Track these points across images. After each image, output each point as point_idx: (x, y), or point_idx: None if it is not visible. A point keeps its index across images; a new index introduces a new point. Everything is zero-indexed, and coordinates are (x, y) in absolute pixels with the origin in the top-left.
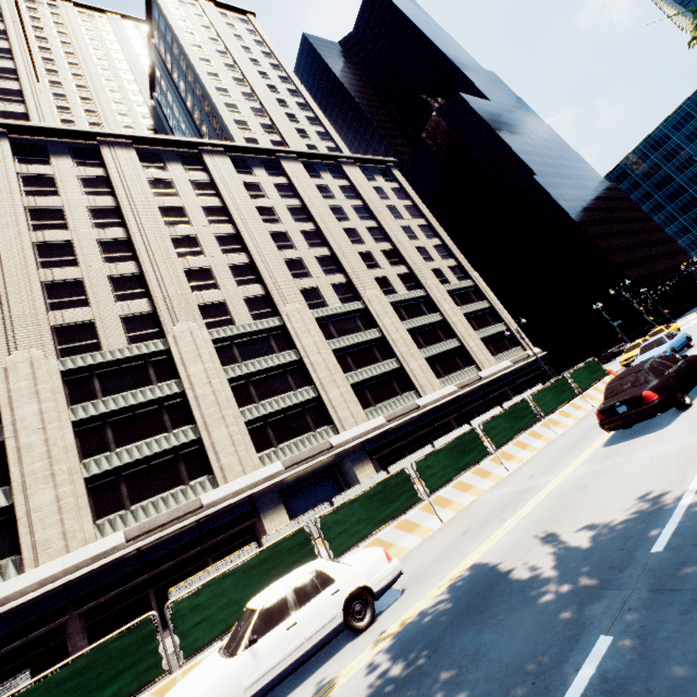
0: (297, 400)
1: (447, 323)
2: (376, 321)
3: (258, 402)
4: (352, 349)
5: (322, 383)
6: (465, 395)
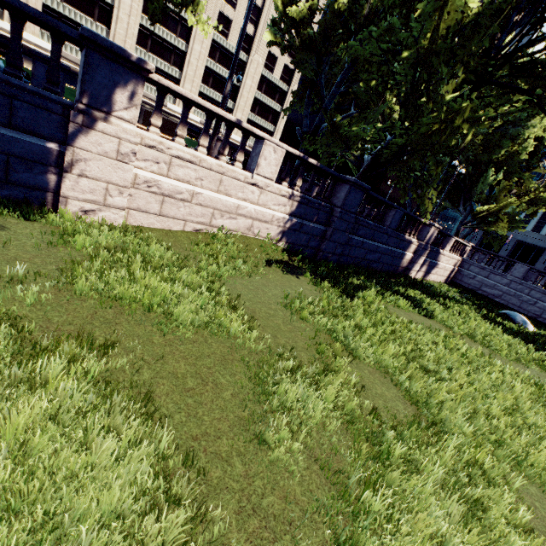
0: (91, 27)
1: (238, 91)
2: (190, 40)
3: (63, 2)
4: (158, 38)
5: (115, 35)
6: (202, 130)
